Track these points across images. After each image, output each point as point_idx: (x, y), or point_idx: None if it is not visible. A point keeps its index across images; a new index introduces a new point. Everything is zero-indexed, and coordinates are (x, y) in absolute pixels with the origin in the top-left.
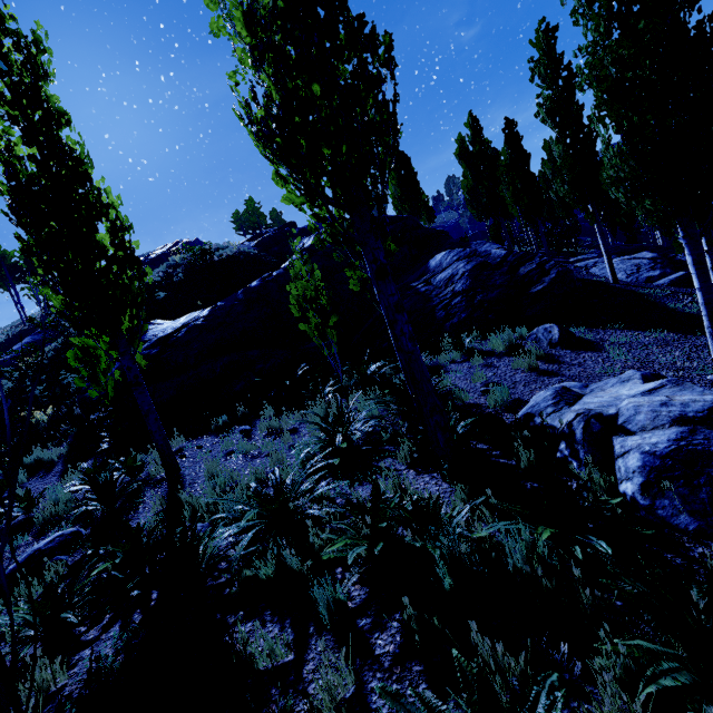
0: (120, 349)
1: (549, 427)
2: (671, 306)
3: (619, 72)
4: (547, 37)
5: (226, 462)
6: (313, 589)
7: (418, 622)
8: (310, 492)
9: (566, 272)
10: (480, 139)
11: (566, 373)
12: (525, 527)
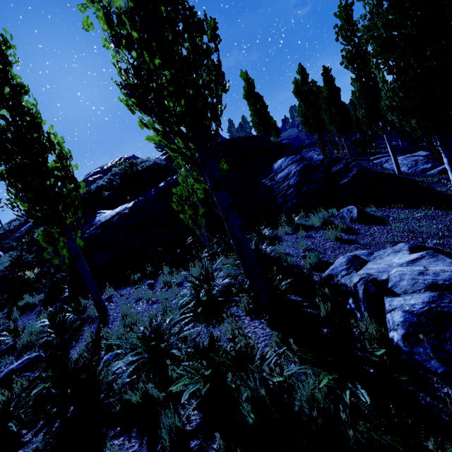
0: (66, 235)
1: (343, 285)
2: (438, 190)
3: (388, 32)
4: (346, 10)
5: (136, 306)
6: (162, 417)
7: (227, 450)
8: (177, 334)
9: (363, 169)
10: (307, 81)
11: (361, 242)
12: (313, 371)
